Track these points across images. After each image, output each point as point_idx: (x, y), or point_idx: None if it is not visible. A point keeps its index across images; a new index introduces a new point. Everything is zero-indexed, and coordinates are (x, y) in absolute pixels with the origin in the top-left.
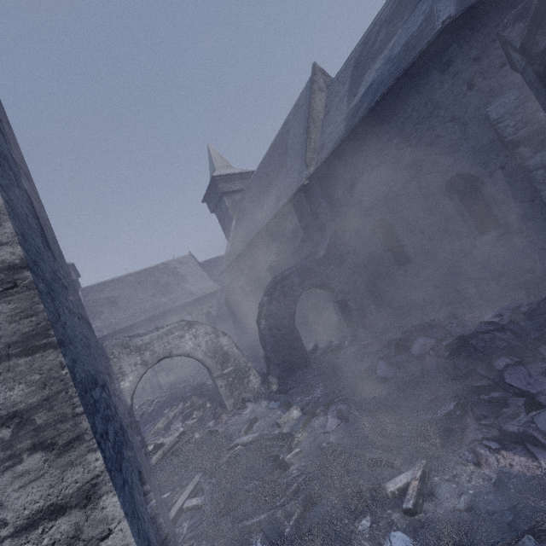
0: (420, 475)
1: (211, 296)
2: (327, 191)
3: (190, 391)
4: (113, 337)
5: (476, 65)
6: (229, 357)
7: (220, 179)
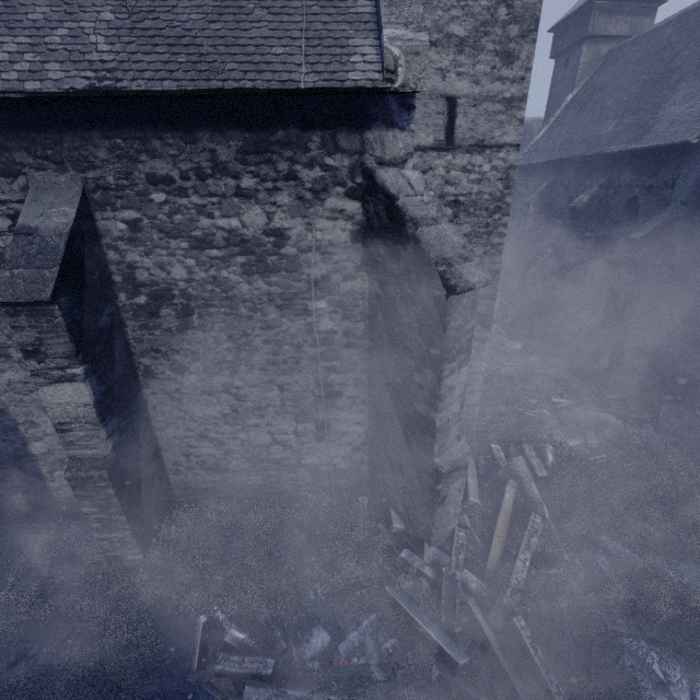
0: (571, 403)
1: None
2: None
3: None
4: None
5: None
6: None
7: (600, 6)
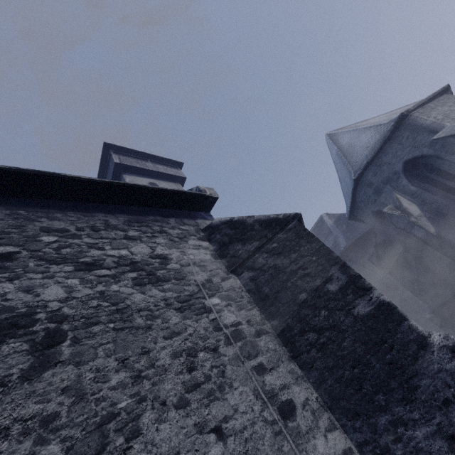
0: None
1: None
2: None
3: None
4: None
5: (362, 260)
6: None
7: None
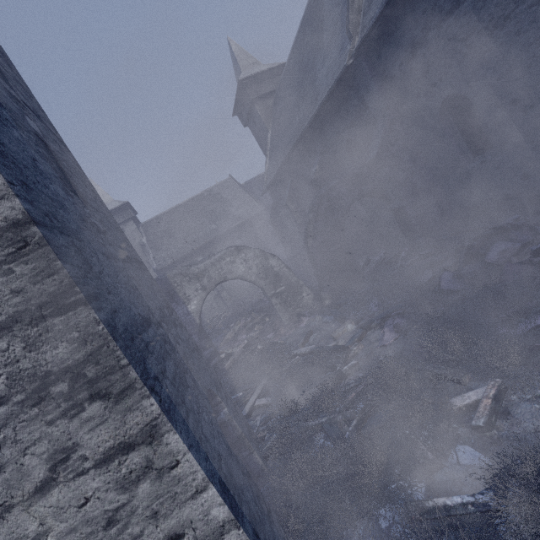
0: (493, 394)
1: (257, 218)
2: (377, 69)
3: (250, 307)
4: (176, 265)
5: None
6: (280, 278)
7: (248, 83)
